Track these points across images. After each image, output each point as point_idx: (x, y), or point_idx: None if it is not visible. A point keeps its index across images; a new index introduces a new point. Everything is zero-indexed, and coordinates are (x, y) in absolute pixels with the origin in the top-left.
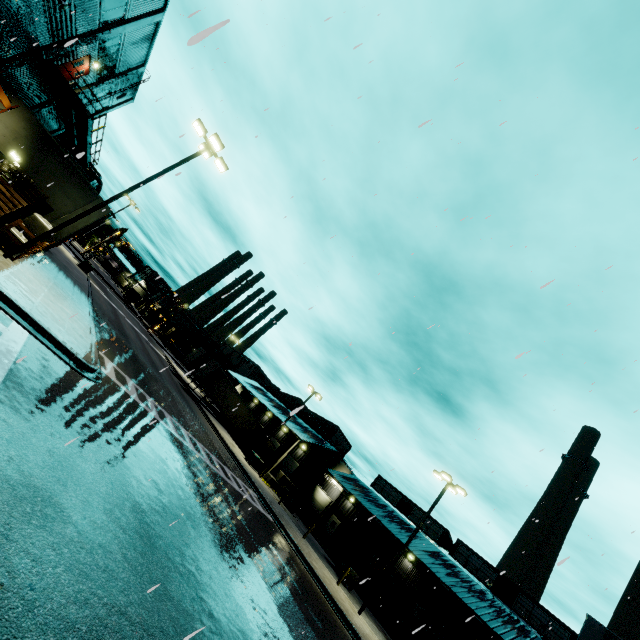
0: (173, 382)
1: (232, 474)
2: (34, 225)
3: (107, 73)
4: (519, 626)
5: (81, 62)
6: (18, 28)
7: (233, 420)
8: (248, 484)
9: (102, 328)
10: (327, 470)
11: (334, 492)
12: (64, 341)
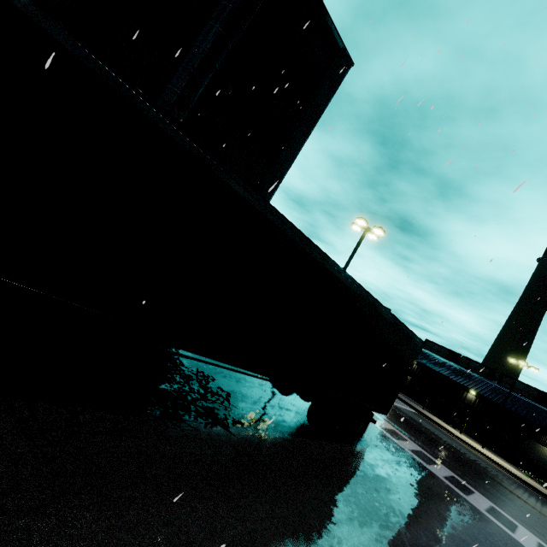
0: None
1: None
2: None
3: None
4: None
5: None
6: None
7: None
8: None
9: None
10: None
11: None
12: None
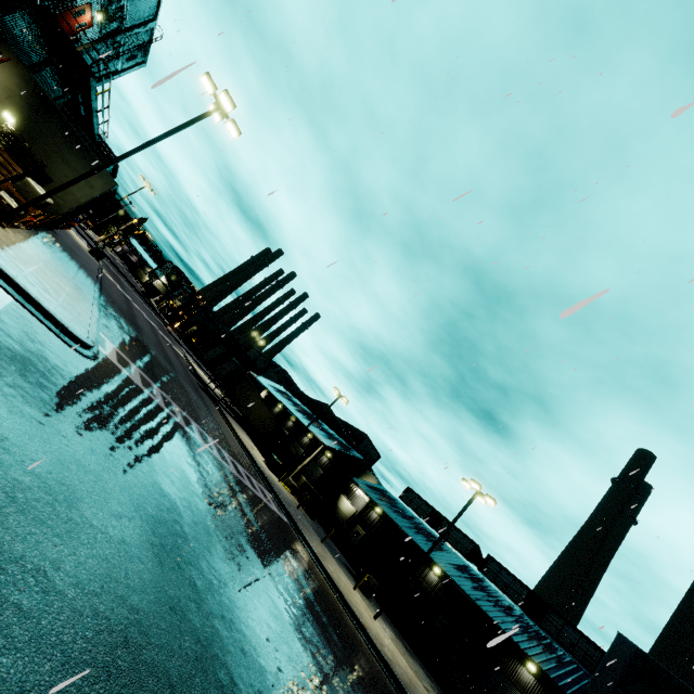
0: (189, 379)
1: (246, 473)
2: (27, 191)
3: (113, 28)
4: (546, 643)
5: (82, 12)
6: None
7: (254, 423)
8: (264, 485)
9: (109, 314)
10: (352, 478)
11: (359, 502)
12: (55, 312)
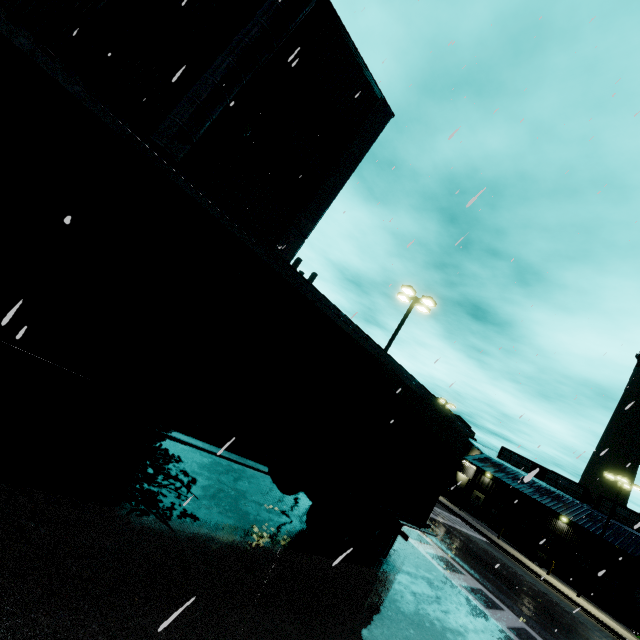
0: None
1: (447, 514)
2: None
3: None
4: None
5: None
6: None
7: None
8: (447, 510)
9: None
10: (465, 459)
11: (470, 472)
12: None
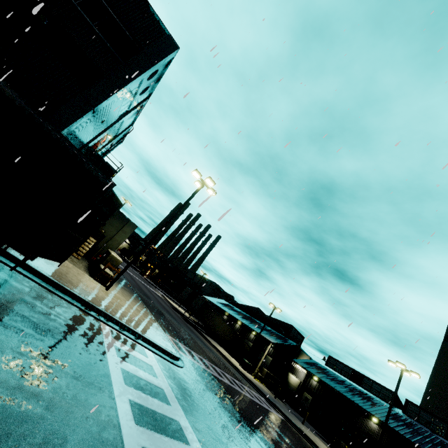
0: (180, 319)
1: (248, 389)
2: (112, 260)
3: (112, 136)
4: None
5: (102, 139)
6: (79, 140)
7: (220, 335)
8: (256, 391)
9: (143, 303)
10: (294, 360)
11: (301, 375)
12: (162, 345)
